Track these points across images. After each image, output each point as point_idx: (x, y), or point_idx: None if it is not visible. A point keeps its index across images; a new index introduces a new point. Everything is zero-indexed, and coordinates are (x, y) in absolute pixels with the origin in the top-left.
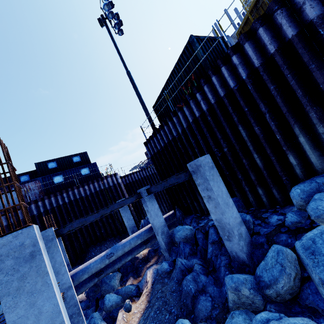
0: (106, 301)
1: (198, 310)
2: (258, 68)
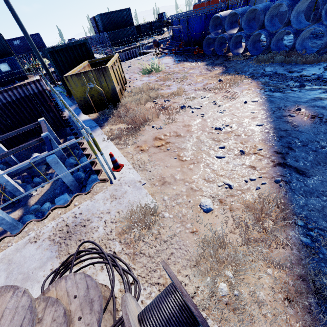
0: (34, 181)
1: None
2: None
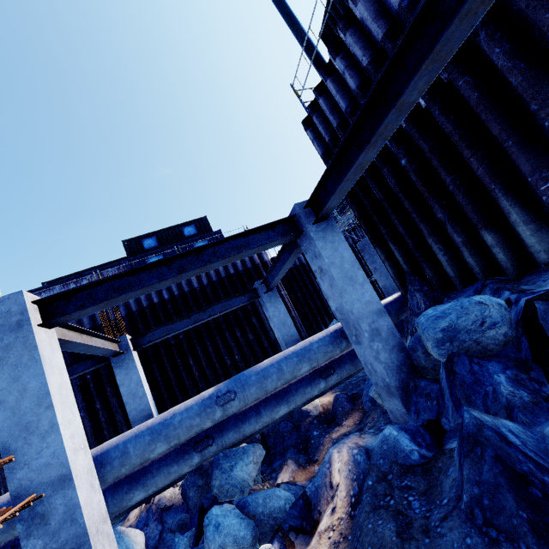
0: (209, 530)
1: None
2: None
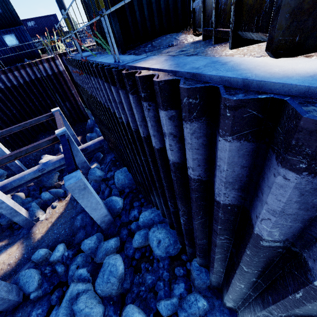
0: (42, 197)
1: (76, 237)
2: (133, 131)
